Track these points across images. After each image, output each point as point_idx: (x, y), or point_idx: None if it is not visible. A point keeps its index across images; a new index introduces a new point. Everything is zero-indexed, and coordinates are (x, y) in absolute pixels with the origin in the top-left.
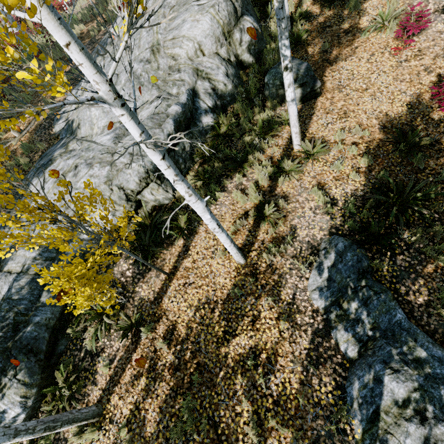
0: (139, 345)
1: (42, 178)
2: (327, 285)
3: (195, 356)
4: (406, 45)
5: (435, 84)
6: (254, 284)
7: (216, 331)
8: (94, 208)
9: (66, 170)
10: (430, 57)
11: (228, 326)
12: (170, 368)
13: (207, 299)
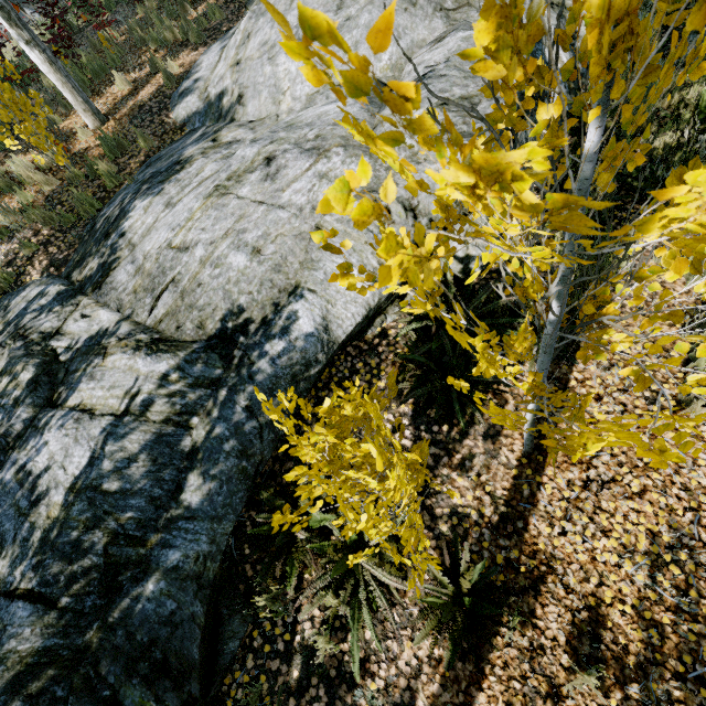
0: (487, 664)
1: (161, 196)
2: None
3: None
4: None
5: None
6: None
7: None
8: (638, 145)
9: (237, 169)
10: None
11: None
12: None
13: (677, 534)
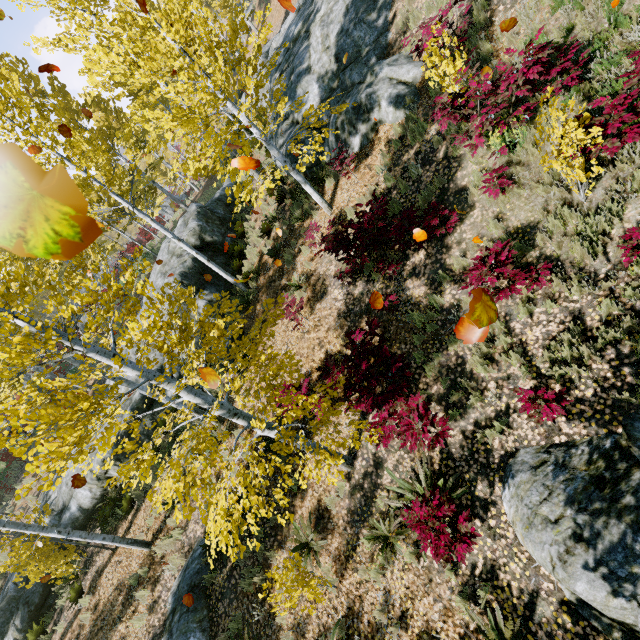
0: (80, 612)
1: None
2: (176, 590)
3: (98, 634)
4: (311, 313)
5: (322, 362)
6: (147, 574)
7: (115, 614)
8: None
9: None
10: (325, 329)
11: (122, 611)
12: (84, 639)
13: (122, 580)
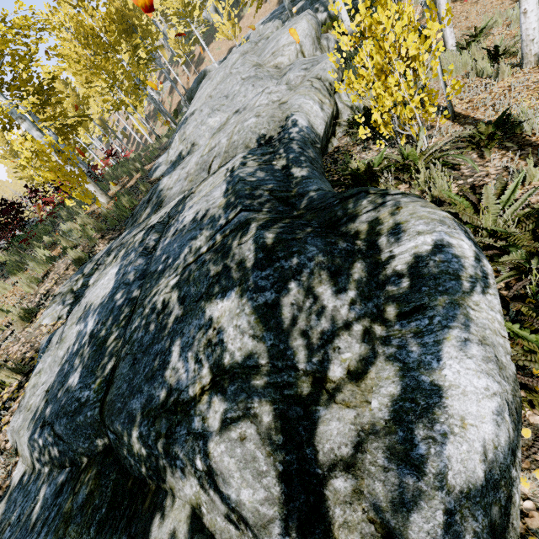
0: (535, 142)
1: (176, 170)
2: None
3: None
4: None
5: None
6: None
7: None
8: None
9: (221, 125)
10: None
11: None
12: None
13: None
